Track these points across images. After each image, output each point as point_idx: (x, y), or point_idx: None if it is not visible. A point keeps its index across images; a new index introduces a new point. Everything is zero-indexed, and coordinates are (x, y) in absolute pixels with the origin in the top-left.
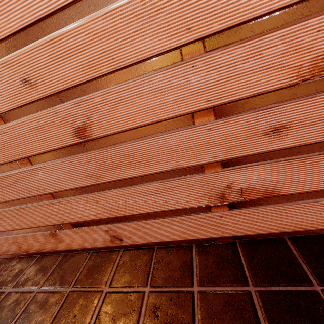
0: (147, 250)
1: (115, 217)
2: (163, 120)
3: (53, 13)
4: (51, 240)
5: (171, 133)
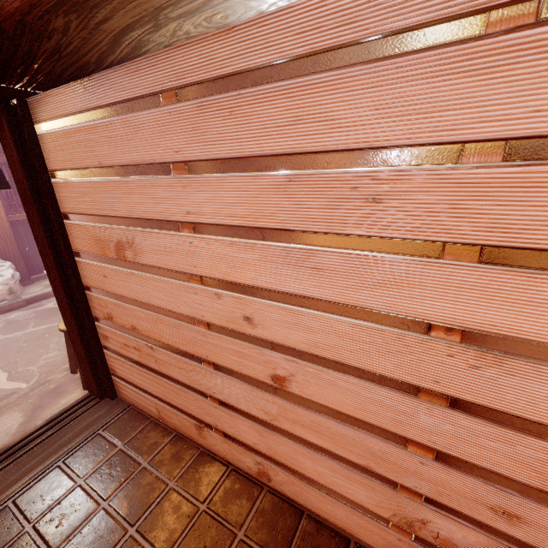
0: (294, 509)
1: (274, 458)
2: (372, 424)
3: (302, 297)
4: (195, 430)
5: (375, 438)
